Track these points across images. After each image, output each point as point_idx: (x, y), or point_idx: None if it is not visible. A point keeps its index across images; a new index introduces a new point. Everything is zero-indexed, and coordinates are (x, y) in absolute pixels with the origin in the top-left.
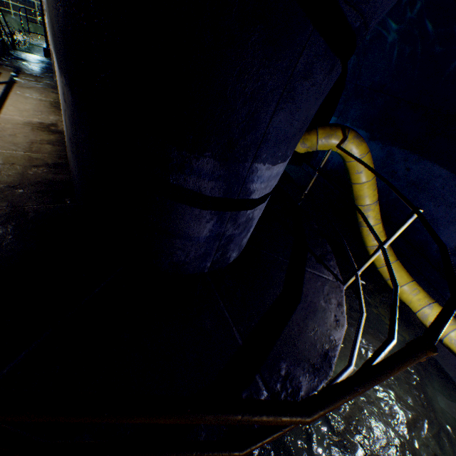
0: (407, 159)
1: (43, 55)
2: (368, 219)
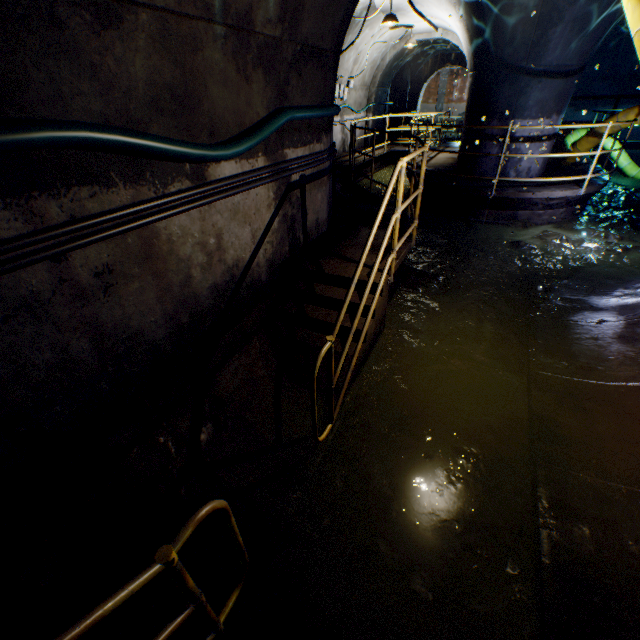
0: None
1: None
2: None
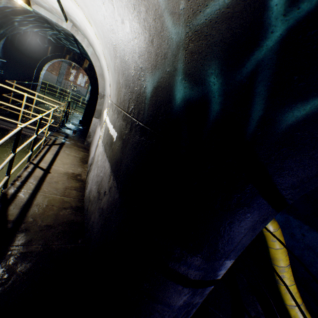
0: (301, 227)
1: (78, 122)
2: (283, 278)
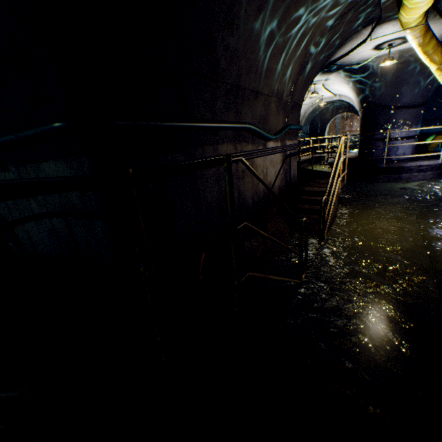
0: None
1: None
2: None
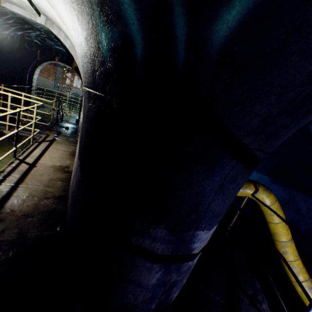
0: (305, 201)
1: (75, 122)
2: (286, 253)
